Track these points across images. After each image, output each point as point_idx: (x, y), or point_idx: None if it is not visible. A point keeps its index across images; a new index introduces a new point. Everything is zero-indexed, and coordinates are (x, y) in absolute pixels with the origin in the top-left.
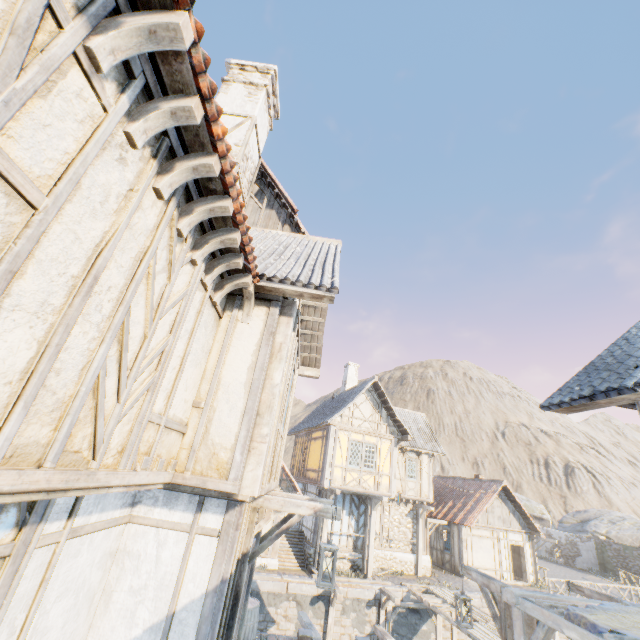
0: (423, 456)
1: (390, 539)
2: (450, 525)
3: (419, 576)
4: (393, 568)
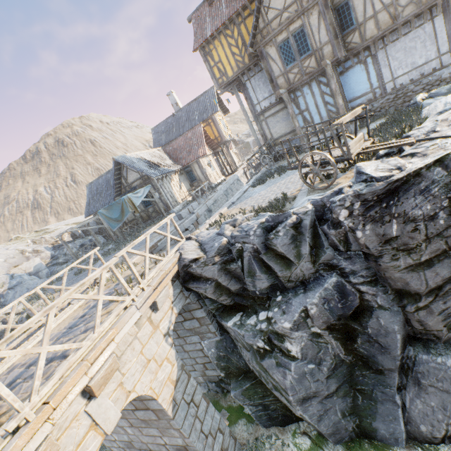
0: None
1: None
2: None
3: None
4: None
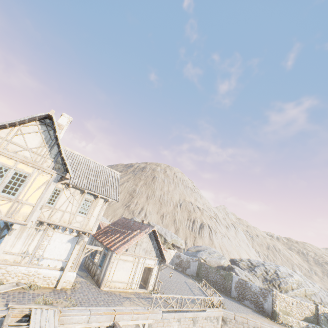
0: (100, 200)
1: (42, 258)
2: (108, 250)
3: (56, 289)
4: (33, 282)
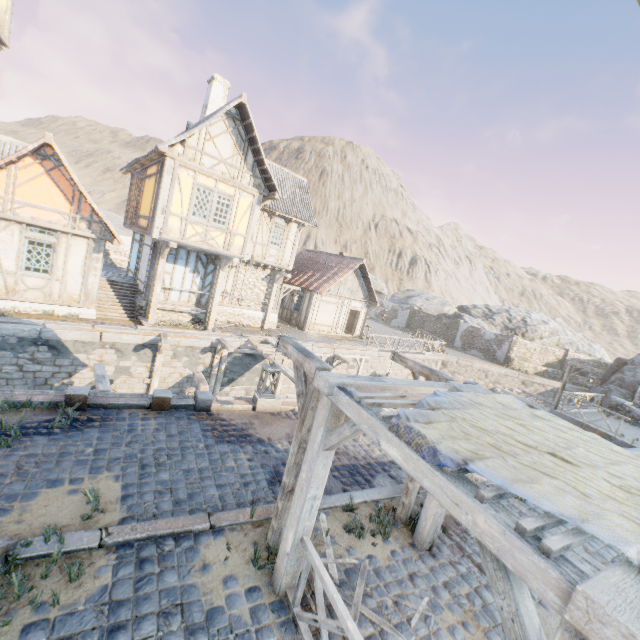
0: (293, 225)
1: (242, 299)
2: (304, 292)
3: (264, 329)
4: (240, 322)
